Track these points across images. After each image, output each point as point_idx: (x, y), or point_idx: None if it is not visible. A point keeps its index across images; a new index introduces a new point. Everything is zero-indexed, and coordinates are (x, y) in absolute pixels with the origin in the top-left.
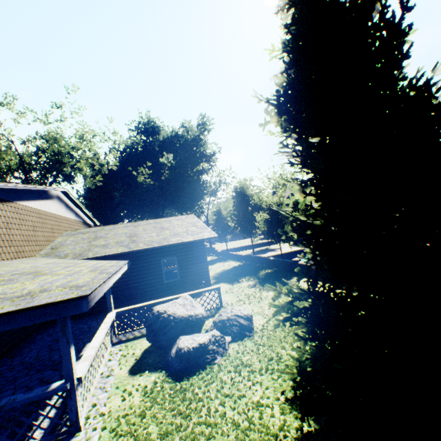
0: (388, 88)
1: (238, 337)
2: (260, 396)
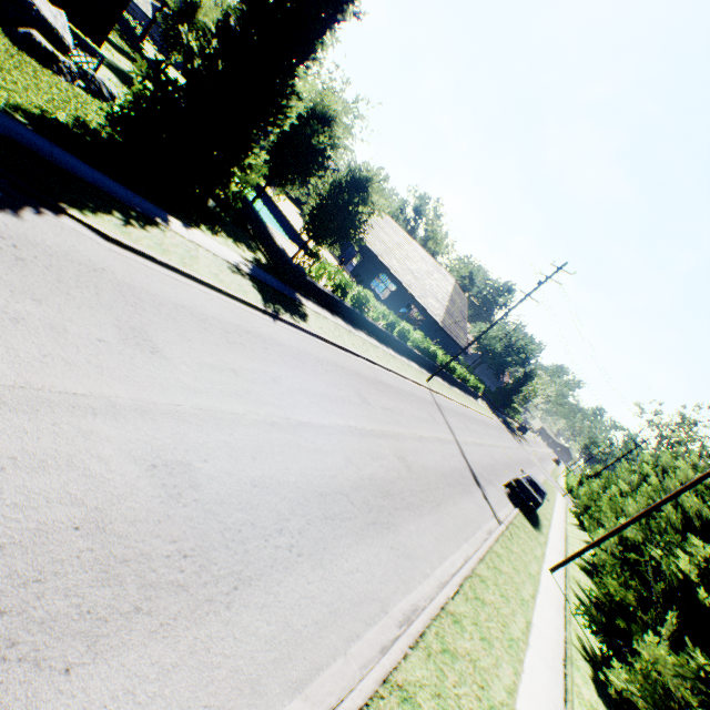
0: (304, 63)
1: (92, 96)
2: (84, 111)
